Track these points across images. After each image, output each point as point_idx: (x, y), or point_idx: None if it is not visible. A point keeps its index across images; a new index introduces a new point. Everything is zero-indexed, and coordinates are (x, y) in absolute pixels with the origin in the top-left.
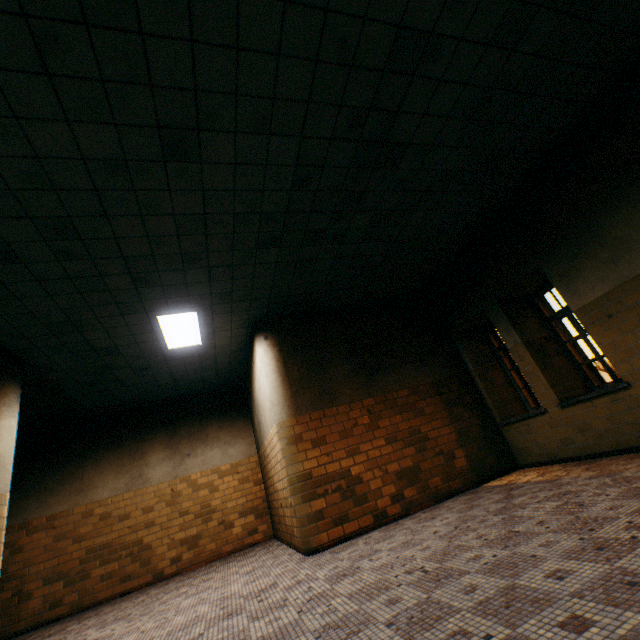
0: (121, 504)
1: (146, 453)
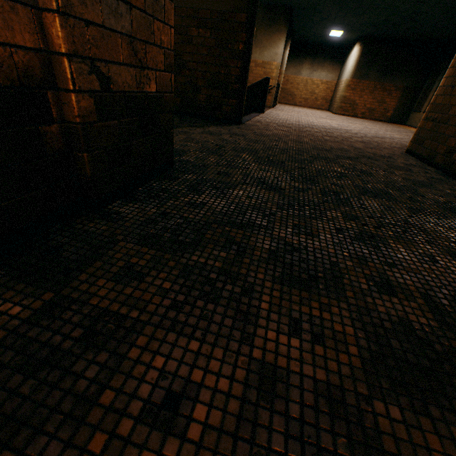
0: (292, 79)
1: (303, 64)
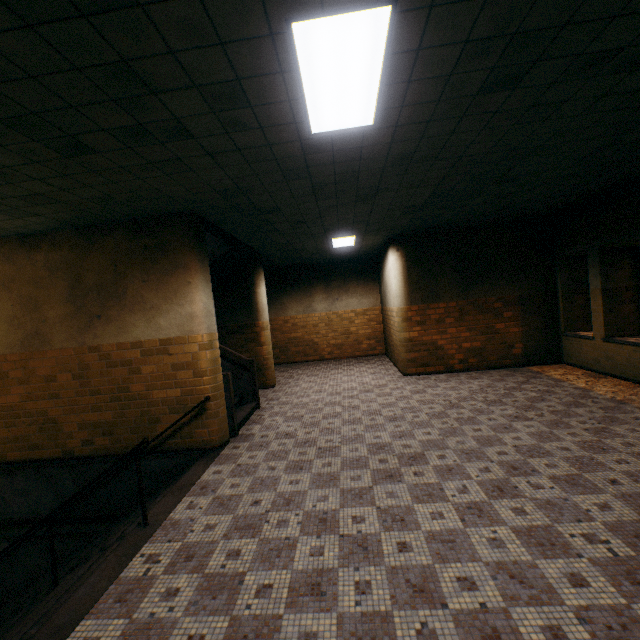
0: (301, 320)
1: (312, 294)
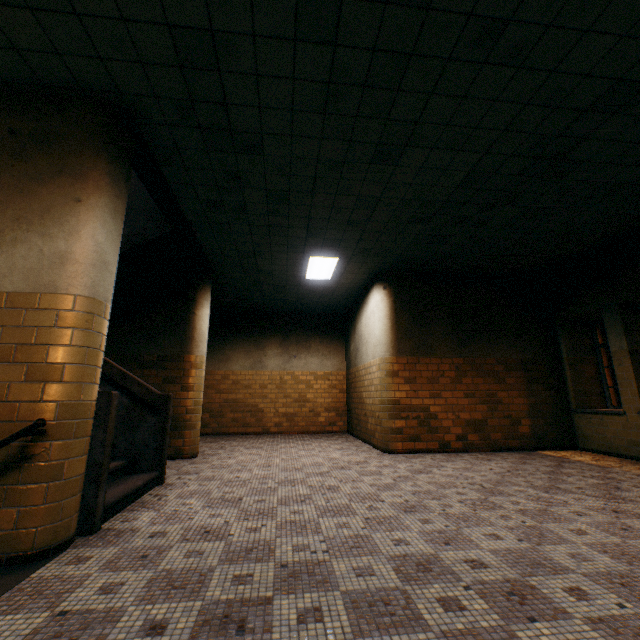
0: (246, 377)
1: (265, 347)
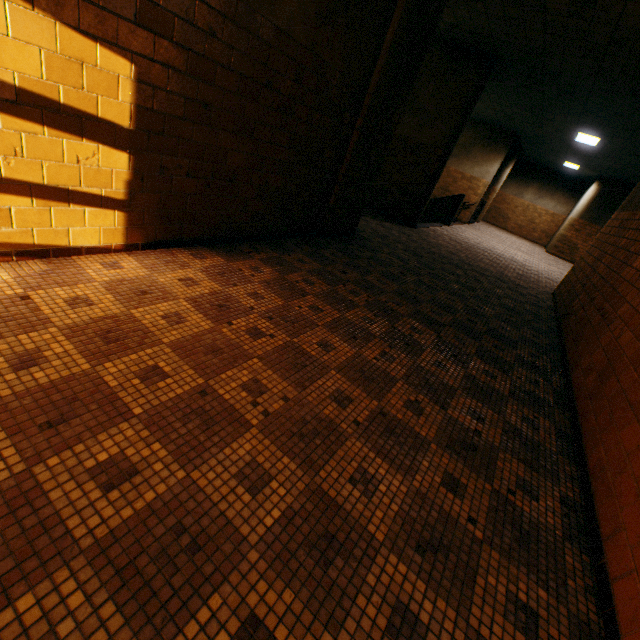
0: (509, 199)
1: (528, 187)
